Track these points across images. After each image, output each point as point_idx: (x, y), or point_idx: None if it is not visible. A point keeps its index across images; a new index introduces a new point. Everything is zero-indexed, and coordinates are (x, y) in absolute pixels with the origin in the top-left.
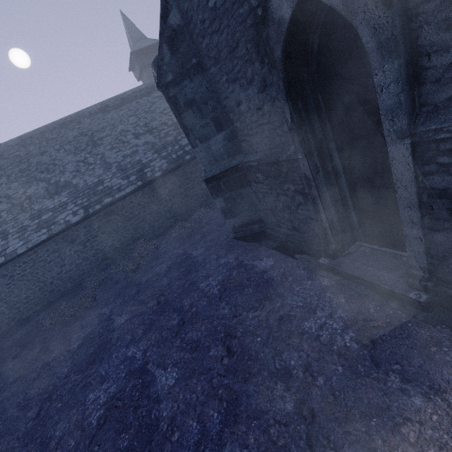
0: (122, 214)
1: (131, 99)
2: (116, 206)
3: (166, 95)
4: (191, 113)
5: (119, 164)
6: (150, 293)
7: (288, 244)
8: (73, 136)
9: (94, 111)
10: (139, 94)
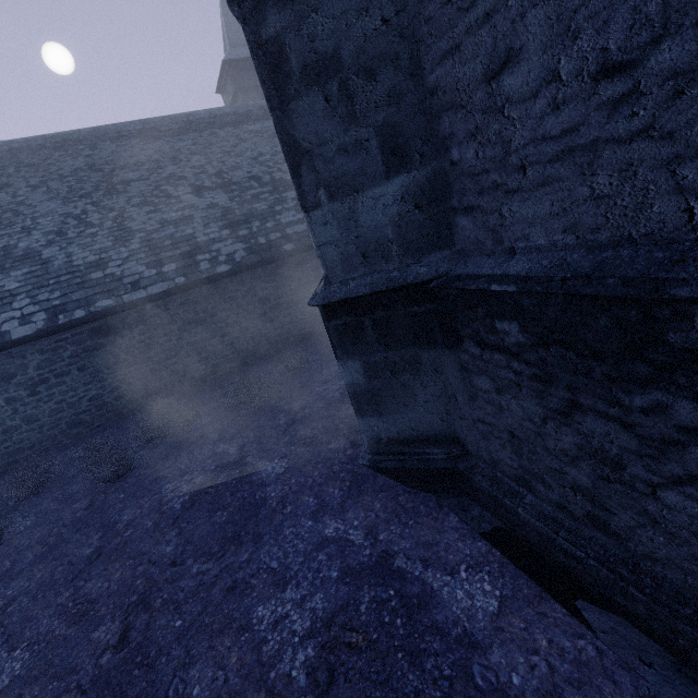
0: (132, 336)
1: (202, 125)
2: (121, 318)
3: (251, 33)
4: (319, 101)
5: (149, 236)
6: (120, 579)
7: (549, 548)
8: (74, 168)
9: (129, 132)
10: (220, 120)
